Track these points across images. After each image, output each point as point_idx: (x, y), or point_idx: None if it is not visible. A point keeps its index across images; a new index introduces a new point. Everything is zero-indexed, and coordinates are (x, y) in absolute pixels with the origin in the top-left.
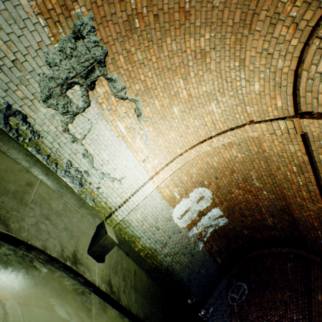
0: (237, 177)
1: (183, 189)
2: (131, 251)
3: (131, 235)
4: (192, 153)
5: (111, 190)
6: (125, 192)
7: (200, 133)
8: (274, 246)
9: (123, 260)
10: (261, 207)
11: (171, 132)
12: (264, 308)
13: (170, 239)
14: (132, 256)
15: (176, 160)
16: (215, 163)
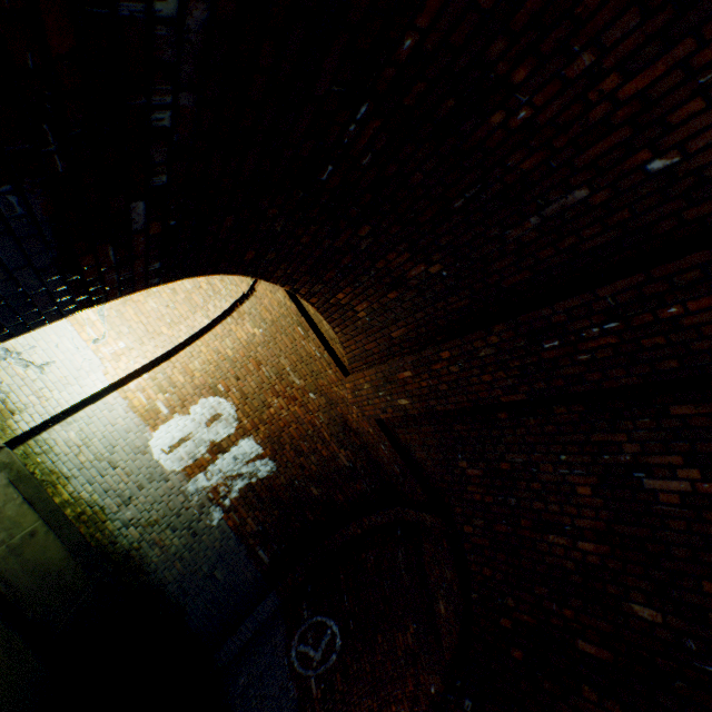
0: (268, 373)
1: (177, 398)
2: (42, 498)
3: (50, 470)
4: (183, 331)
5: (21, 382)
6: (49, 389)
7: (197, 301)
8: (367, 513)
9: (9, 504)
10: (322, 429)
11: (150, 299)
12: (383, 685)
13: (141, 492)
14: (41, 510)
15: (155, 341)
16: (230, 350)
